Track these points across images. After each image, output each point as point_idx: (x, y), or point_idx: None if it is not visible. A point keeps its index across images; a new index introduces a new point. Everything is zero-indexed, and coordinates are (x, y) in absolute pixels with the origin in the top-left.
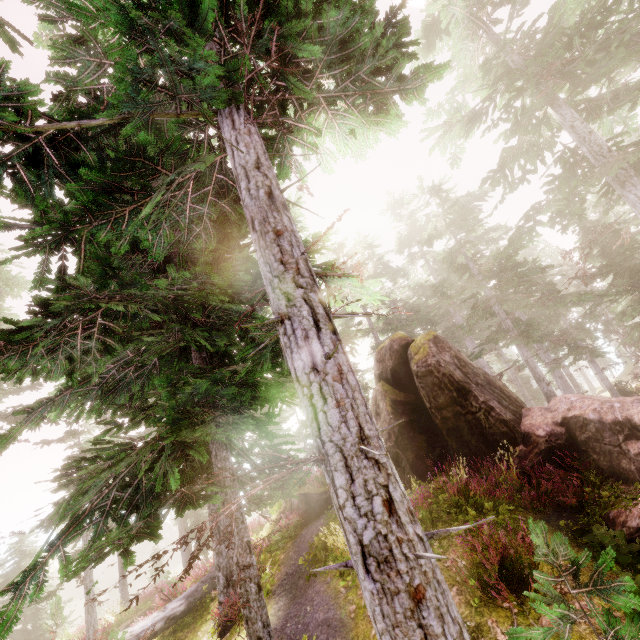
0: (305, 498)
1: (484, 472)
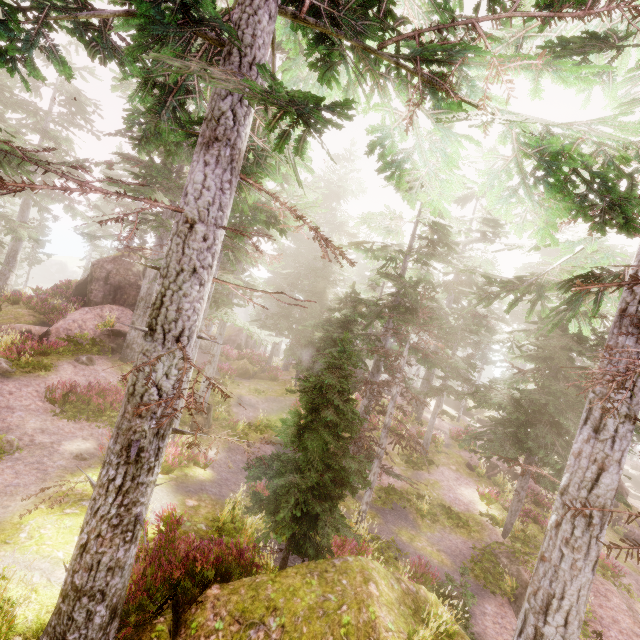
0: (57, 287)
1: (75, 310)
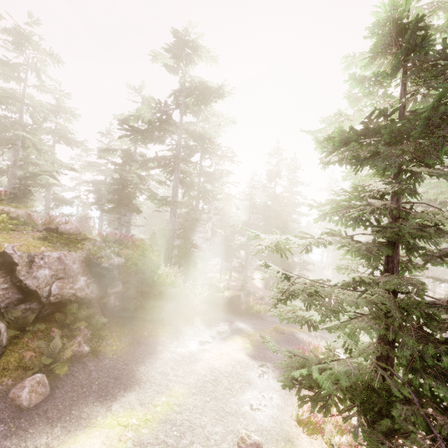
0: None
1: None
